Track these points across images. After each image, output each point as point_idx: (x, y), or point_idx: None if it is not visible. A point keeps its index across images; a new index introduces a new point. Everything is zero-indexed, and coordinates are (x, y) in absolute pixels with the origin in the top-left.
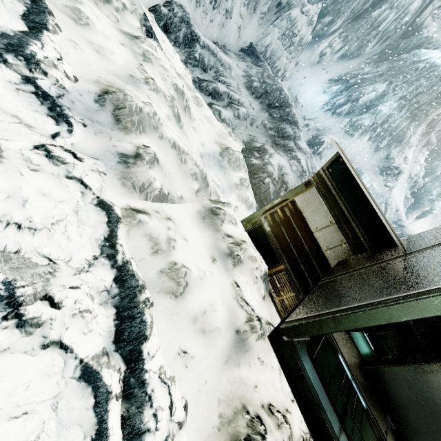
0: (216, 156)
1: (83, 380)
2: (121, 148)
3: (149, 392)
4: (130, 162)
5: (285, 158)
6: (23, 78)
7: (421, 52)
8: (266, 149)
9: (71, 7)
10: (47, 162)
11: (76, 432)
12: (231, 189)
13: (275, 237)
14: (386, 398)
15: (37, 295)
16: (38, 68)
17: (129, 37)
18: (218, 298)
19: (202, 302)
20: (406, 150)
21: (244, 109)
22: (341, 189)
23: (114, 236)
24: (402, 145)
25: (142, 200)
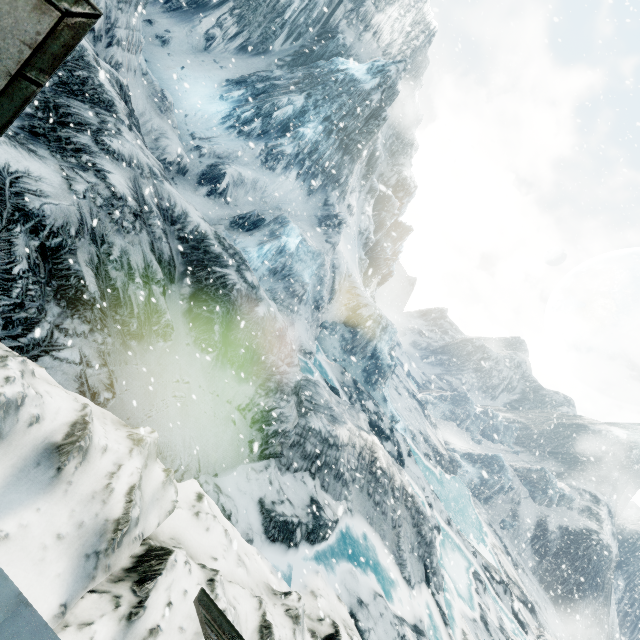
0: None
1: None
2: None
3: None
4: None
5: (53, 162)
6: None
7: (339, 61)
8: None
9: None
10: None
11: None
12: None
13: None
14: None
15: None
16: None
17: None
18: None
19: None
20: (348, 196)
21: None
22: None
23: None
24: (340, 187)
25: None
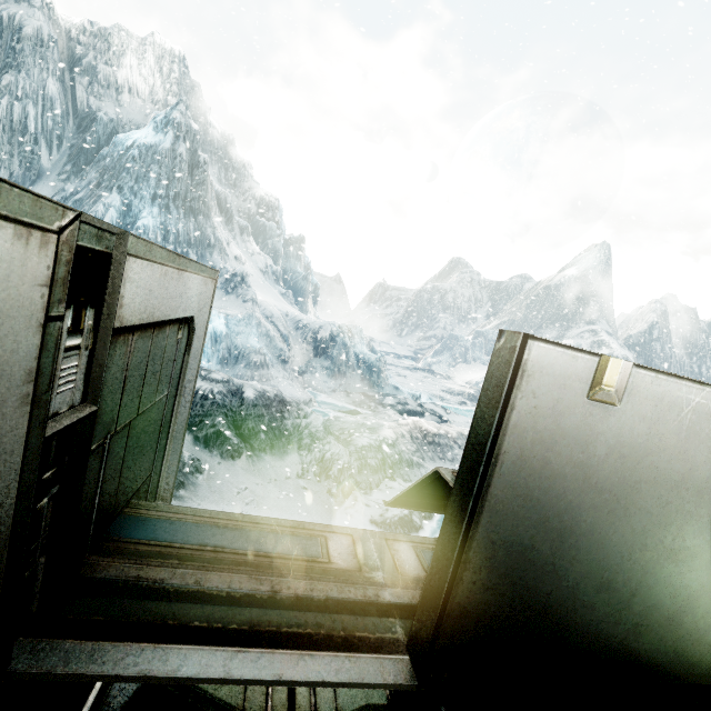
0: None
1: None
2: None
3: None
4: None
5: None
6: None
7: (120, 139)
8: None
9: None
10: None
11: None
12: None
13: None
14: None
15: None
16: None
17: None
18: None
19: None
20: (228, 250)
21: None
22: None
23: None
24: (216, 248)
25: None
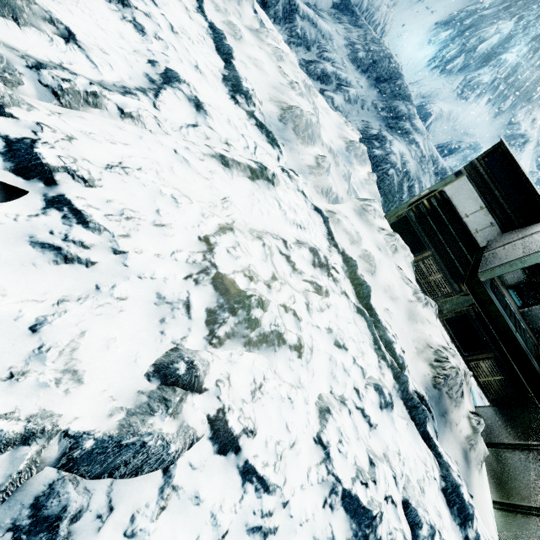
0: (343, 152)
1: (359, 313)
2: (307, 161)
3: (384, 326)
4: (316, 172)
5: (403, 143)
6: (247, 113)
7: None
8: (384, 136)
9: (226, 23)
10: (289, 181)
11: (365, 337)
12: (362, 186)
13: (420, 227)
14: (536, 328)
15: (331, 265)
16: (251, 102)
17: (255, 34)
18: (391, 277)
19: (385, 279)
20: (535, 110)
21: (353, 89)
22: (496, 176)
23: (330, 231)
24: (530, 104)
25: (327, 203)
